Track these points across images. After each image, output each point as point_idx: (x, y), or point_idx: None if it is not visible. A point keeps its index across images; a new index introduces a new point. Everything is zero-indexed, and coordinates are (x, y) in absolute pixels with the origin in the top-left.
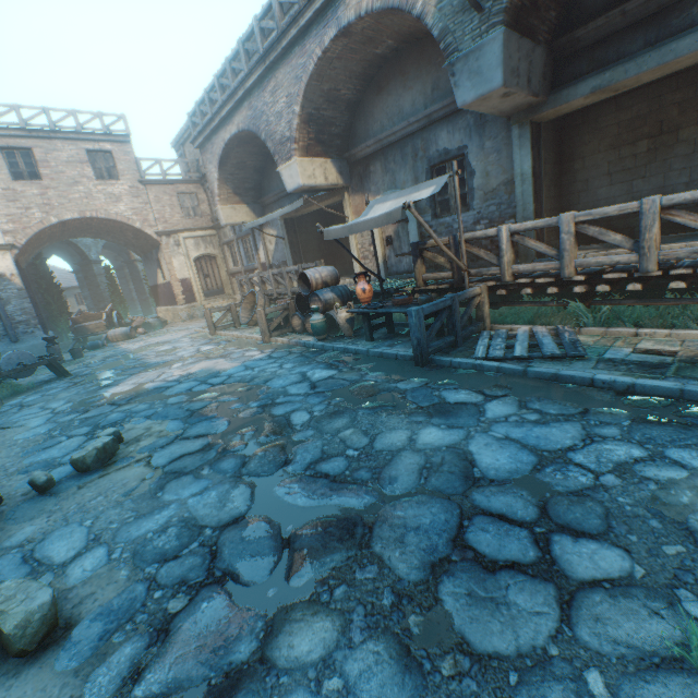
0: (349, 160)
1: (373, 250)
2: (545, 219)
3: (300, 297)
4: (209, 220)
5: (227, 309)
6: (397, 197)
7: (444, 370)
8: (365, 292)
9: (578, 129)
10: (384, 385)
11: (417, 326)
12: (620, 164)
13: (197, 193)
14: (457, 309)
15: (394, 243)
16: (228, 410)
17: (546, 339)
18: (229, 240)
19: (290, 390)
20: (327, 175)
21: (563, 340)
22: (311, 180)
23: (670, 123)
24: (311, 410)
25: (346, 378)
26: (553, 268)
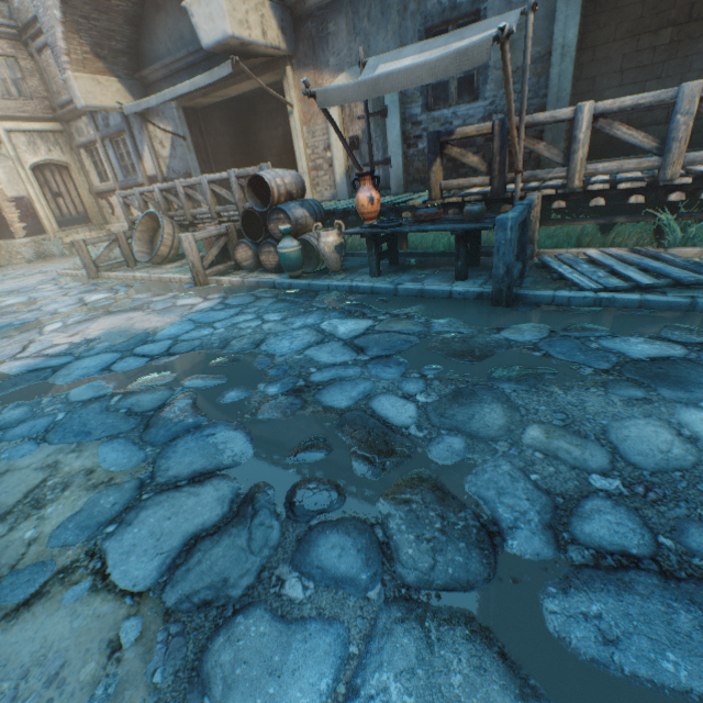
0: (294, 11)
1: (330, 157)
2: (656, 92)
3: (247, 216)
4: (48, 107)
5: (112, 239)
6: (422, 51)
7: (546, 309)
8: (373, 203)
9: (595, 5)
10: (483, 338)
11: (511, 245)
12: (635, 58)
13: (18, 57)
14: (529, 223)
15: (362, 147)
16: (224, 406)
17: (653, 262)
18: (88, 140)
19: (319, 358)
20: (265, 27)
21: (677, 263)
22: (243, 30)
23: (701, 8)
24: (403, 393)
25: (403, 331)
26: (649, 168)
